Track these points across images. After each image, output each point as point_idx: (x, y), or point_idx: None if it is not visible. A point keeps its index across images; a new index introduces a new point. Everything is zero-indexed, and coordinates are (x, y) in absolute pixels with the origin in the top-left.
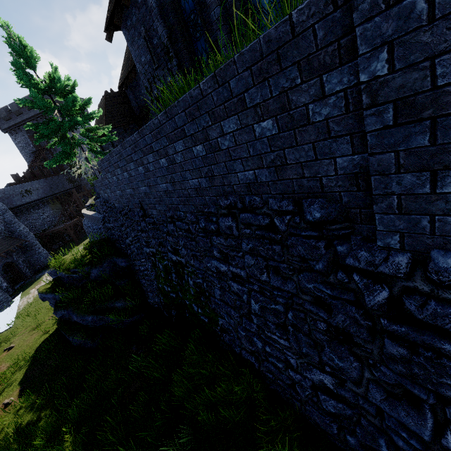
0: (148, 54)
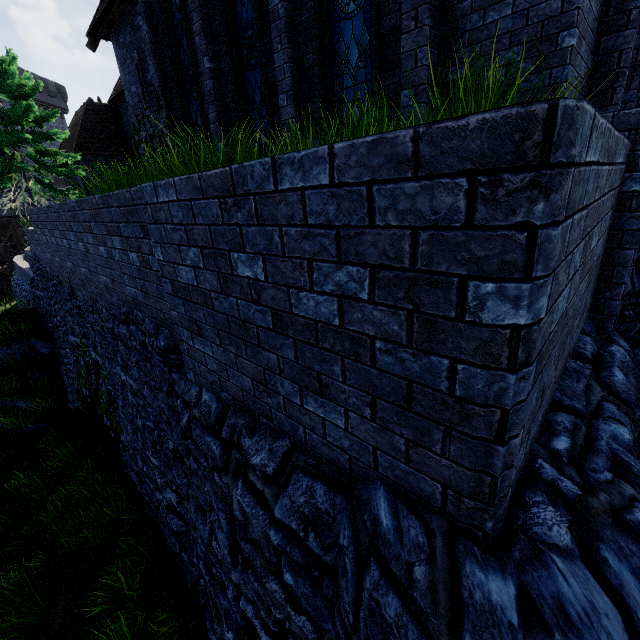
0: (140, 87)
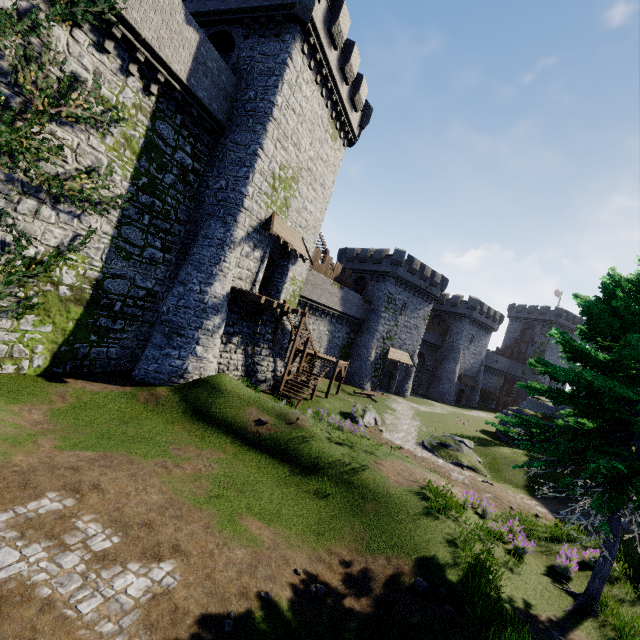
0: None
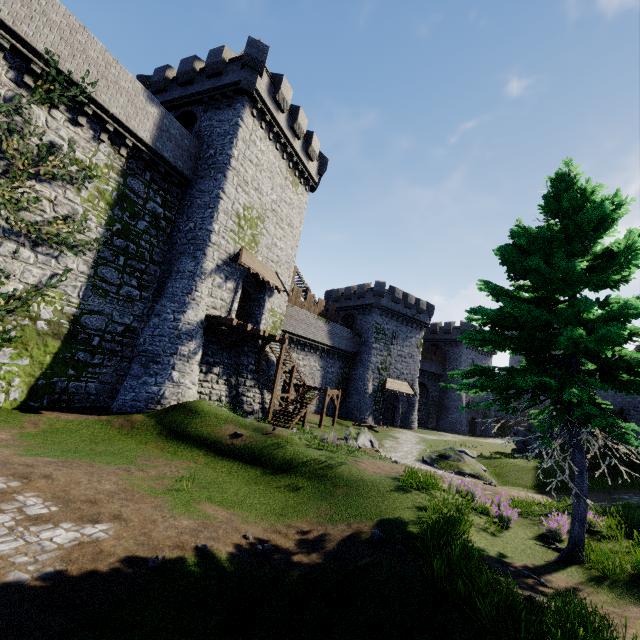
0: None
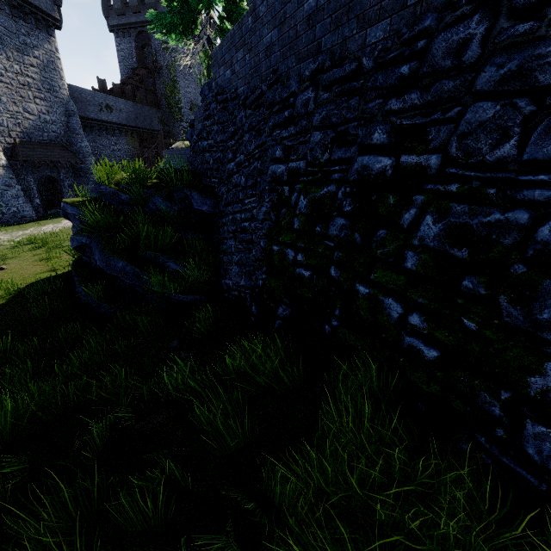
0: None
